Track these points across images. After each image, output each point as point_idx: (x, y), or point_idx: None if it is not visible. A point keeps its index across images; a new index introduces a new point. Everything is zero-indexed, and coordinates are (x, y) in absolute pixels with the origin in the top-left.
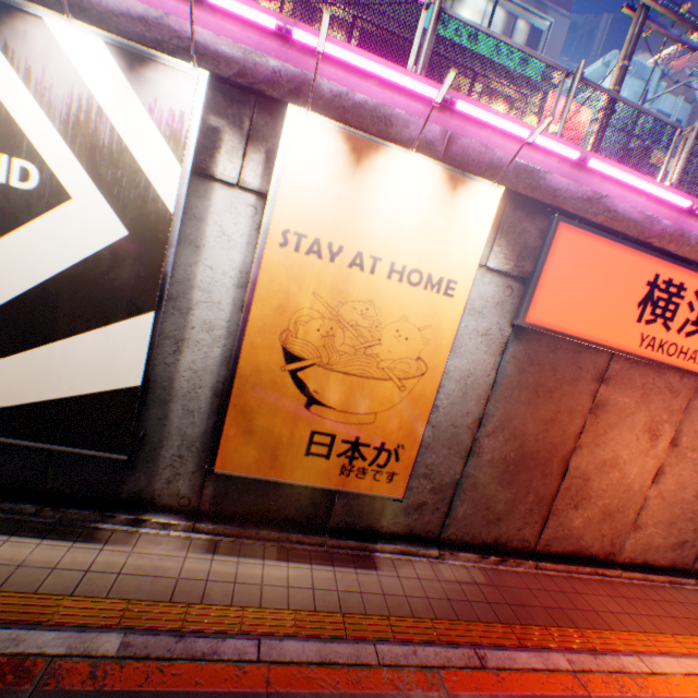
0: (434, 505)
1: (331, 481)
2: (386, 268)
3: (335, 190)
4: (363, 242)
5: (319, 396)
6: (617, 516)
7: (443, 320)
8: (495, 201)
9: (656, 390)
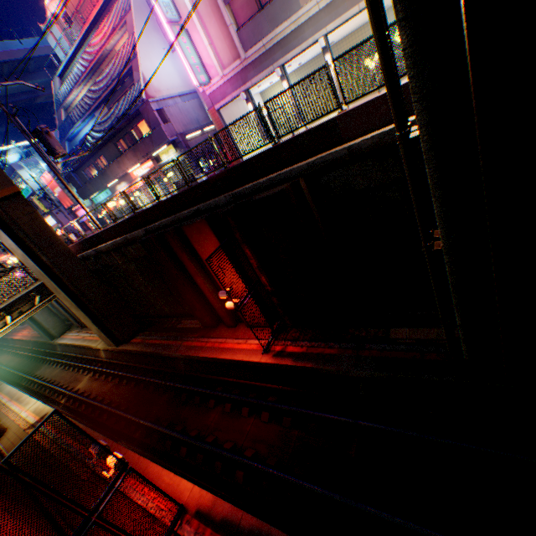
0: None
1: None
2: None
3: None
4: None
5: None
6: None
7: None
8: None
9: None
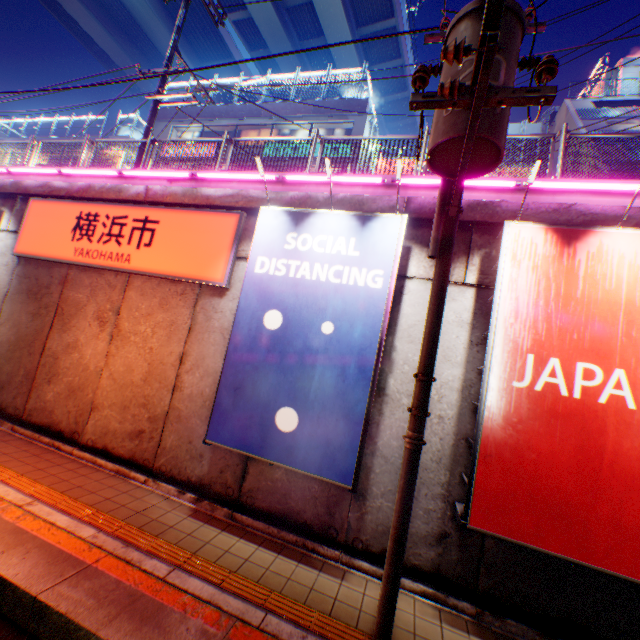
0: None
1: None
2: None
3: None
4: None
5: None
6: (82, 394)
7: None
8: None
9: (102, 287)
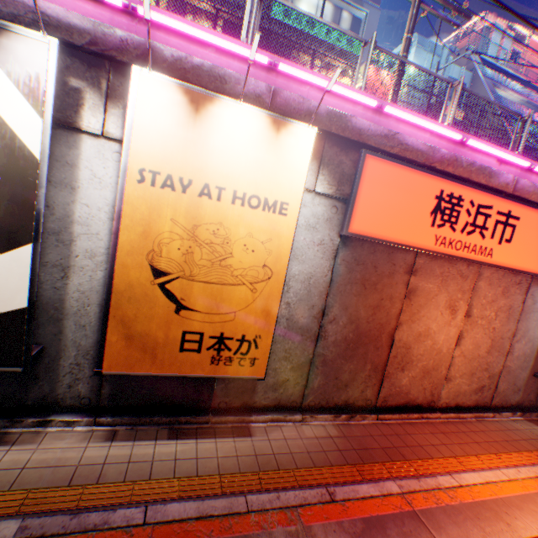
0: (295, 380)
1: (204, 370)
2: (230, 196)
3: (180, 134)
4: (209, 176)
5: (186, 302)
6: (434, 373)
7: (281, 234)
8: (312, 138)
9: (451, 277)
